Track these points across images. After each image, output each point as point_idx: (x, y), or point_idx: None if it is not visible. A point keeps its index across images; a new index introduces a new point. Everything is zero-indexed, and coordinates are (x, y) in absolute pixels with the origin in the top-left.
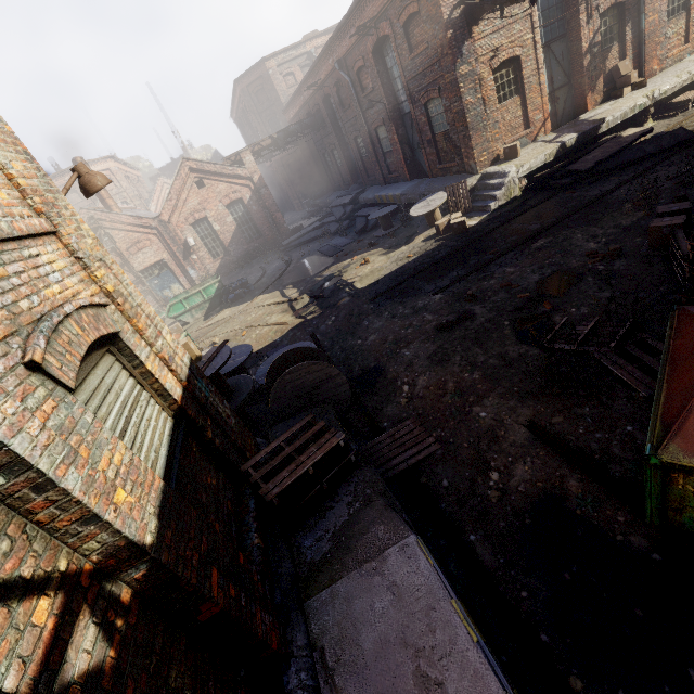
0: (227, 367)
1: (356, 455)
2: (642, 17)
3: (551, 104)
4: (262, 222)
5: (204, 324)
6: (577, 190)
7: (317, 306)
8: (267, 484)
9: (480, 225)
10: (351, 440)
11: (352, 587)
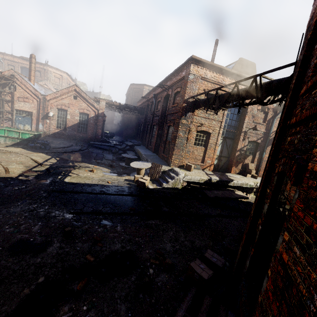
0: None
1: None
2: (264, 153)
3: (218, 160)
4: (91, 129)
5: None
6: (202, 204)
7: (36, 174)
8: None
9: (152, 190)
10: None
11: None
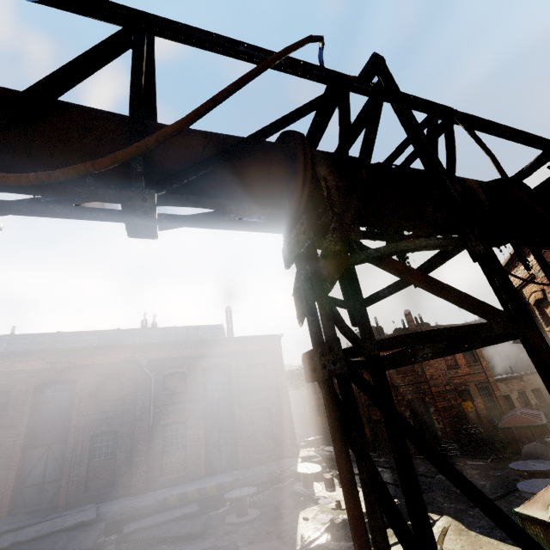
0: None
1: None
2: None
3: None
4: None
5: None
6: None
7: None
8: None
9: None
10: None
11: None
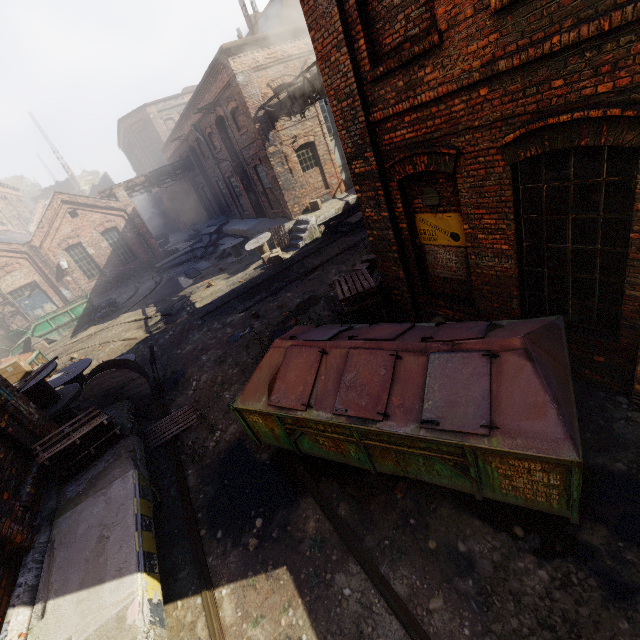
0: (65, 378)
1: (122, 430)
2: None
3: (345, 172)
4: (138, 247)
5: (69, 341)
6: (351, 235)
7: (163, 323)
8: (44, 453)
9: (292, 258)
10: (132, 422)
11: (86, 505)
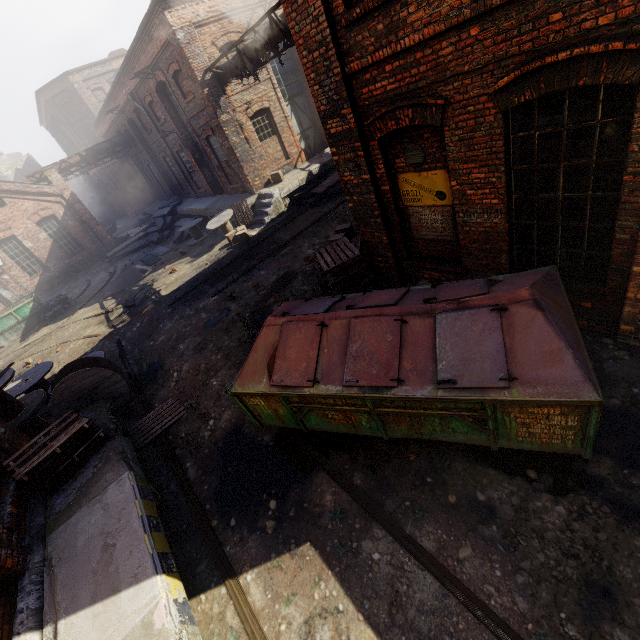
0: (25, 385)
1: (106, 432)
2: None
3: (304, 140)
4: (83, 236)
5: (19, 346)
6: (319, 207)
7: (127, 315)
8: (20, 468)
9: (259, 235)
10: (115, 422)
11: (81, 516)
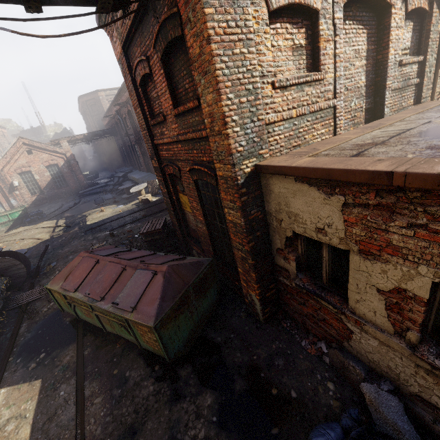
0: None
1: None
2: None
3: None
4: (70, 178)
5: (2, 235)
6: None
7: (63, 231)
8: None
9: (156, 201)
10: (2, 291)
11: None
